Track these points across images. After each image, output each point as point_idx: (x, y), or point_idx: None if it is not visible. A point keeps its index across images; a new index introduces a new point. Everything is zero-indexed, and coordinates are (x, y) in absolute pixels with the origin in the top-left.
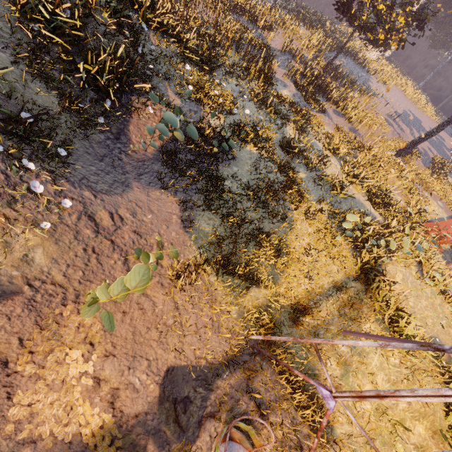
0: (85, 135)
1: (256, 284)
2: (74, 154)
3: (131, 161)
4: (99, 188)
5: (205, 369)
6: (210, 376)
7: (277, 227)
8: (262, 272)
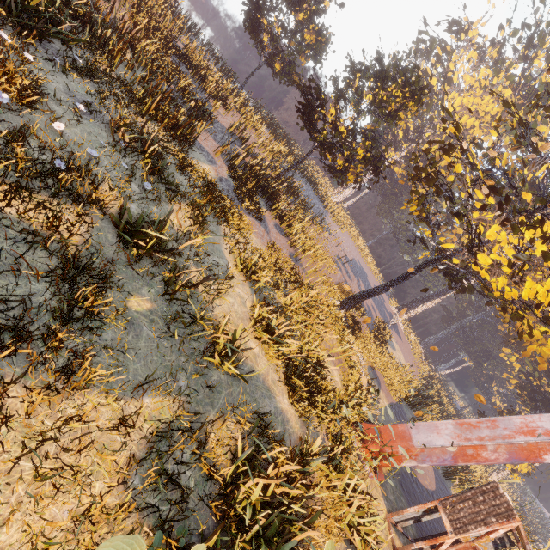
0: None
1: None
2: None
3: None
4: None
5: None
6: None
7: None
8: None
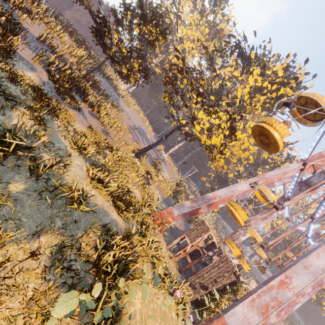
0: None
1: None
2: None
3: None
4: None
5: None
6: None
7: None
8: None
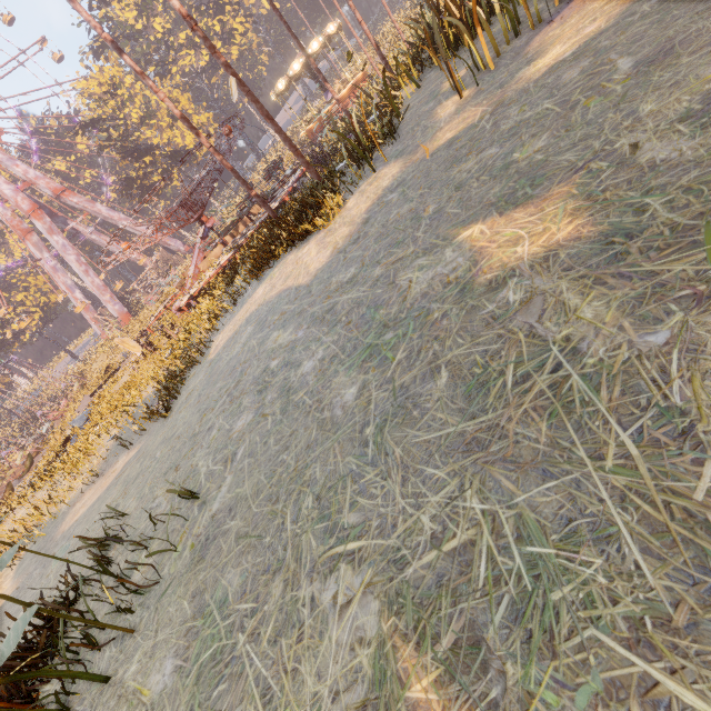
0: None
1: None
2: None
3: None
4: None
5: None
6: None
7: None
8: None
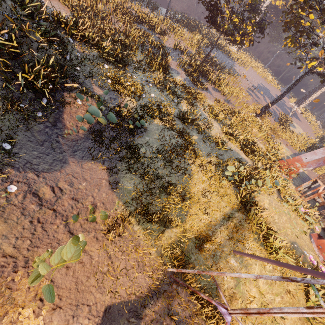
0: (27, 128)
1: (169, 225)
2: (18, 144)
3: (67, 141)
4: (41, 168)
5: (135, 302)
6: (139, 307)
7: (180, 178)
8: (173, 215)
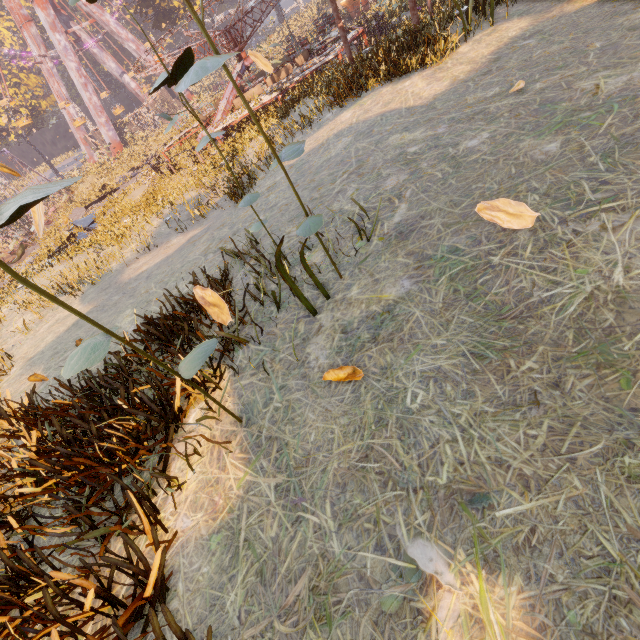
0: None
1: None
2: None
3: None
4: None
5: None
6: None
7: None
8: None
